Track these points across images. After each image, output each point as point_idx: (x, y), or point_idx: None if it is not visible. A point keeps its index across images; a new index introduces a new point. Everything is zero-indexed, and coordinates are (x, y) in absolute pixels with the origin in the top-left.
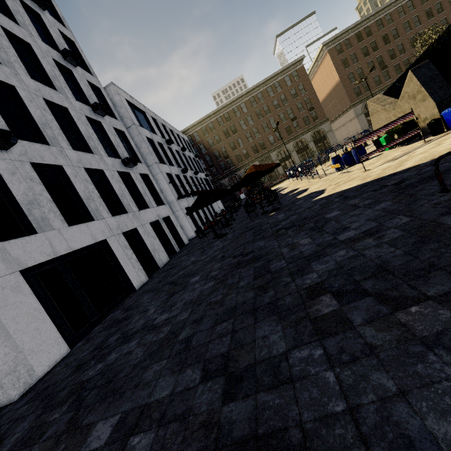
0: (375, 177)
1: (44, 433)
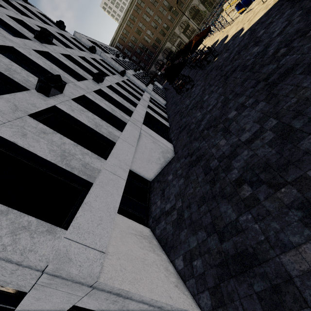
0: (274, 3)
1: (208, 134)
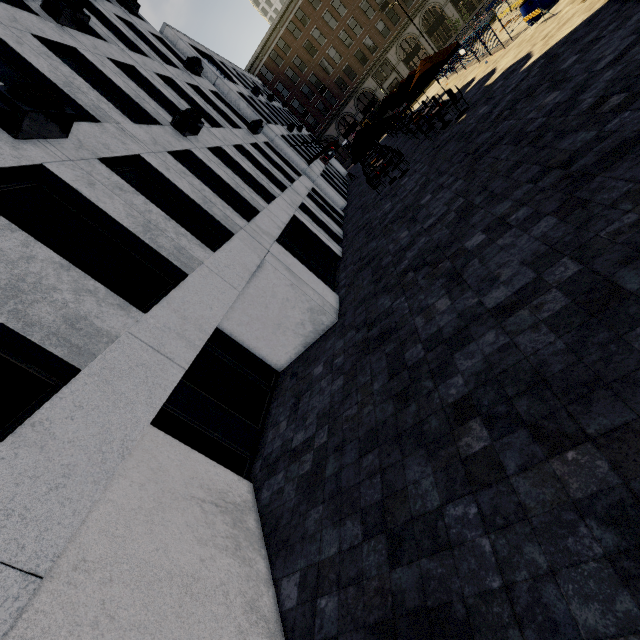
0: None
1: (414, 281)
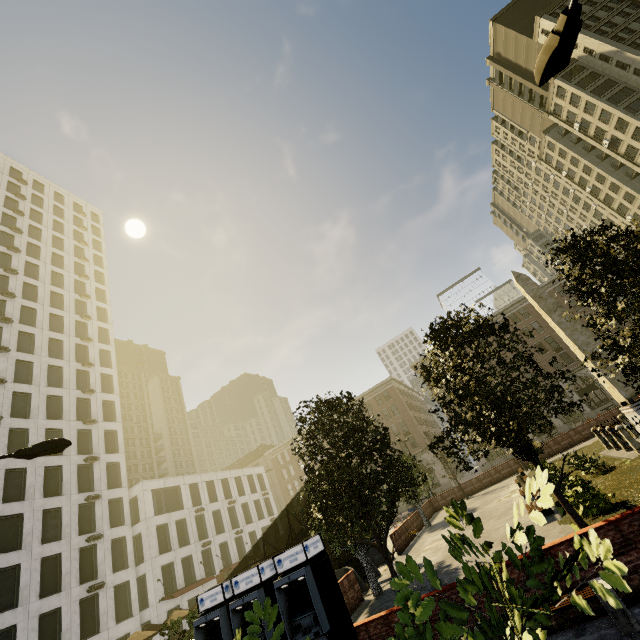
0: None
1: None
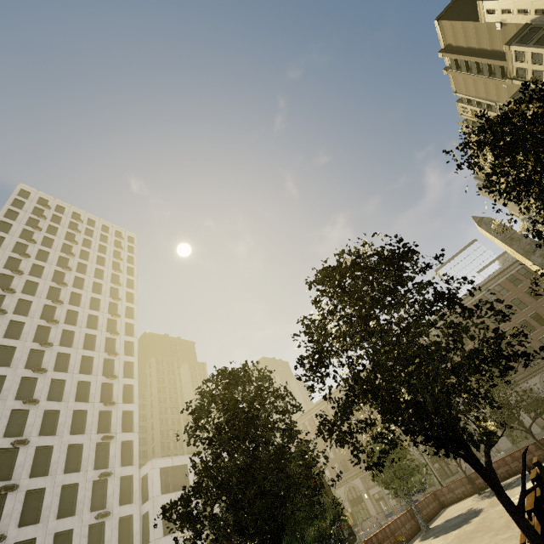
0: None
1: None
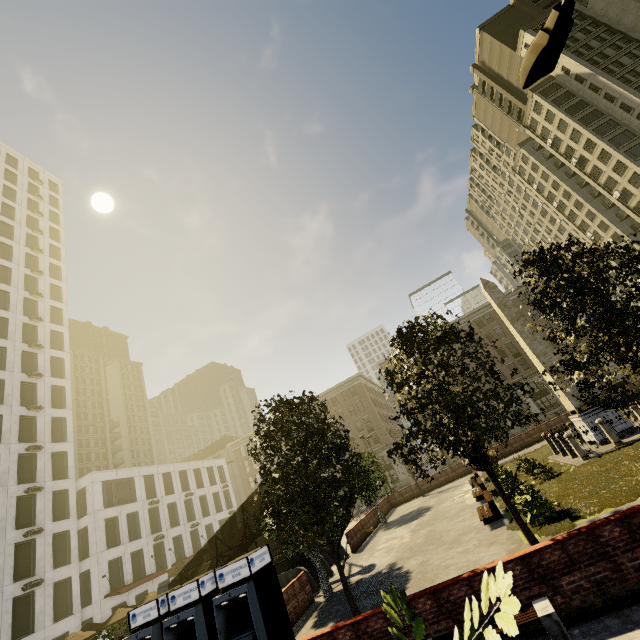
0: None
1: None
